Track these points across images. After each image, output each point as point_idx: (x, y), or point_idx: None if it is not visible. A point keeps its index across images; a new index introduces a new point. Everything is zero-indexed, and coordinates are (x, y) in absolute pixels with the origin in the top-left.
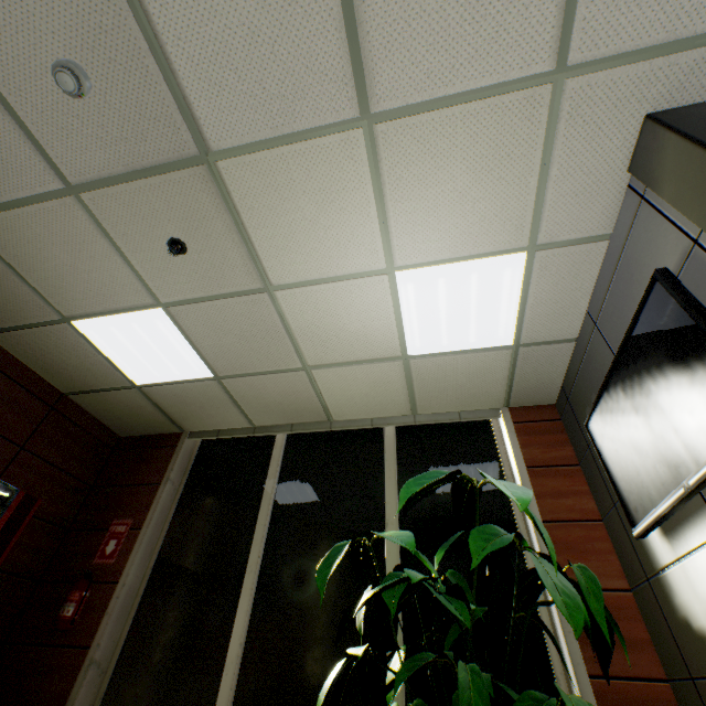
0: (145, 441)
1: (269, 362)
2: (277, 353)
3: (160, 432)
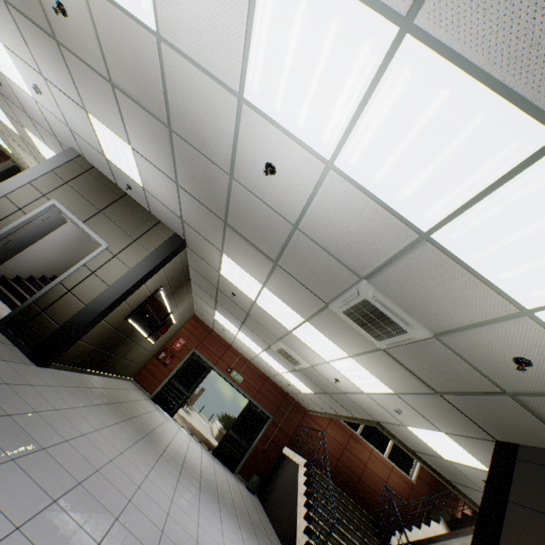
0: (2, 153)
1: (23, 162)
2: (23, 161)
3: (6, 154)
